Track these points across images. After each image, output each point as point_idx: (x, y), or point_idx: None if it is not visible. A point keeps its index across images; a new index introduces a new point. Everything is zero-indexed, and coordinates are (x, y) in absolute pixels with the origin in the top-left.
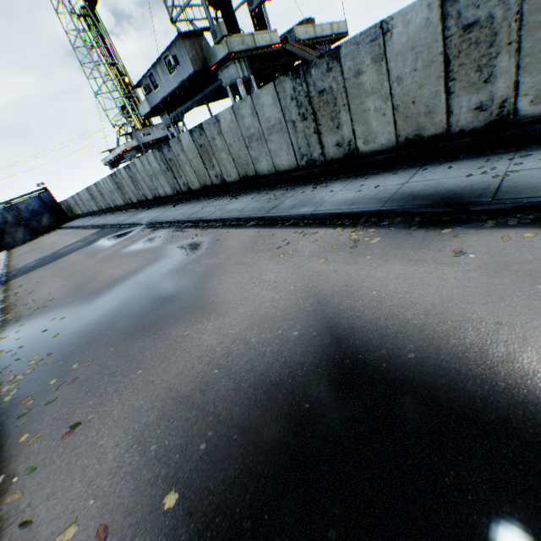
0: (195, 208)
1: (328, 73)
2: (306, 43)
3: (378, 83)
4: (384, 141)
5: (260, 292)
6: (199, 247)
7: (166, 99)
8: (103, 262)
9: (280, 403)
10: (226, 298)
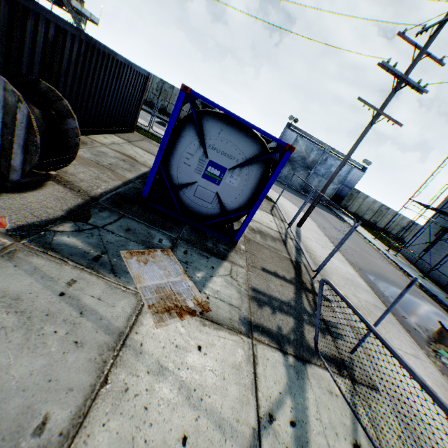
0: None
1: None
2: (75, 10)
3: None
4: None
5: None
6: None
7: None
8: None
9: None
10: None
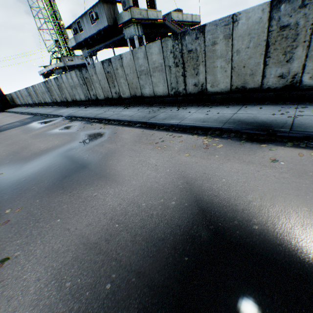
0: (100, 111)
1: (196, 40)
2: (177, 23)
3: (225, 51)
4: (223, 87)
5: (146, 171)
6: (102, 136)
7: (87, 39)
8: (34, 137)
9: (166, 255)
10: (122, 173)
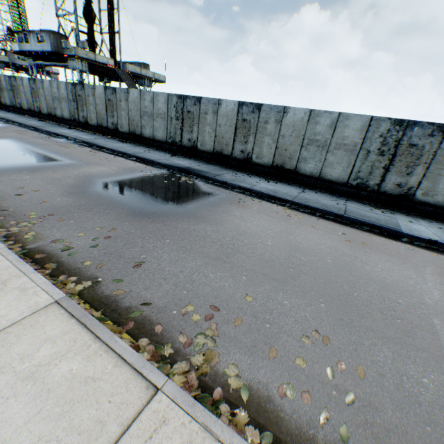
0: (17, 117)
1: (82, 90)
2: (133, 74)
3: (93, 102)
4: (95, 123)
5: (1, 135)
6: None
7: (33, 53)
8: None
9: None
10: None
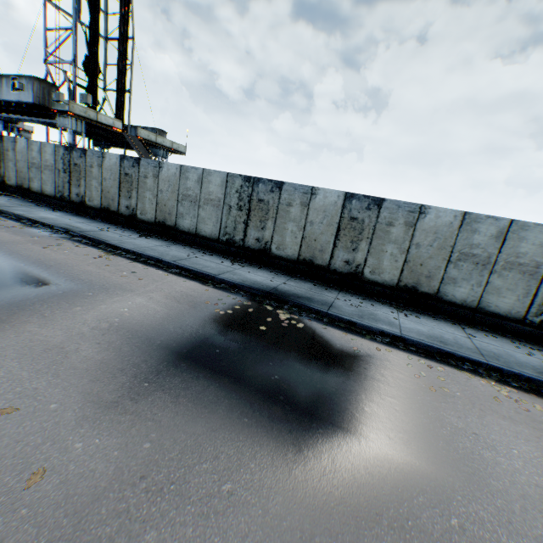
0: None
1: (81, 158)
2: (146, 141)
3: (99, 175)
4: (97, 204)
5: None
6: None
7: (3, 102)
8: None
9: None
10: None
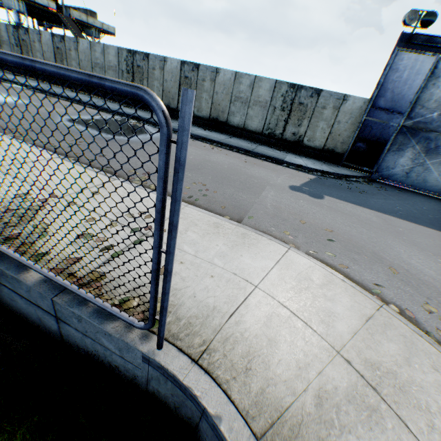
0: None
1: (26, 35)
2: (79, 22)
3: (40, 49)
4: None
5: None
6: None
7: None
8: None
9: None
10: None
